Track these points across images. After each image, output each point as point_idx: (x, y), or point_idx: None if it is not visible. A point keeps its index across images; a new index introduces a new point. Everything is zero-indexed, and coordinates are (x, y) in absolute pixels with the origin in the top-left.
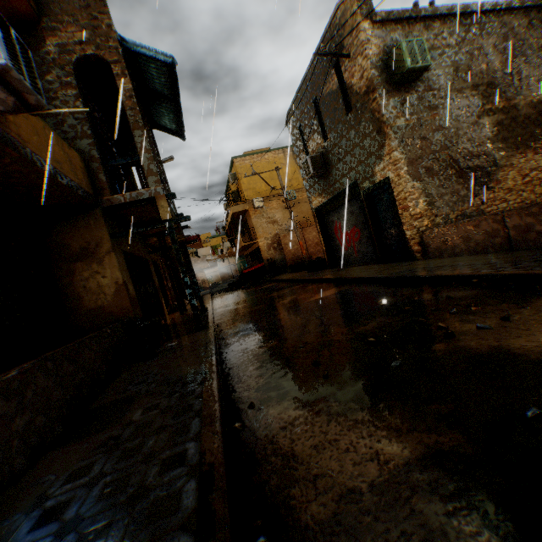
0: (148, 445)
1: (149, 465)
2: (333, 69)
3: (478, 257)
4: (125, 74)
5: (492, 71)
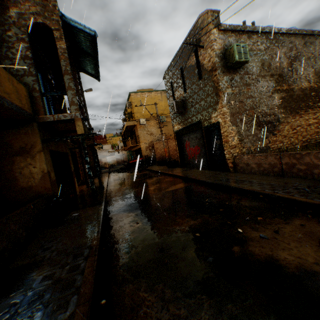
0: (37, 317)
1: None
2: (193, 52)
3: (264, 177)
4: (62, 38)
5: (282, 67)
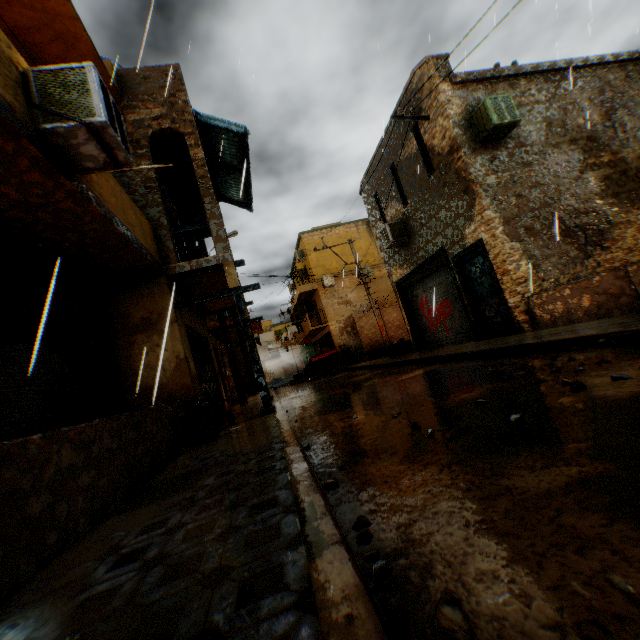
0: (230, 498)
1: (235, 511)
2: (411, 132)
3: (601, 320)
4: (198, 144)
5: (590, 124)
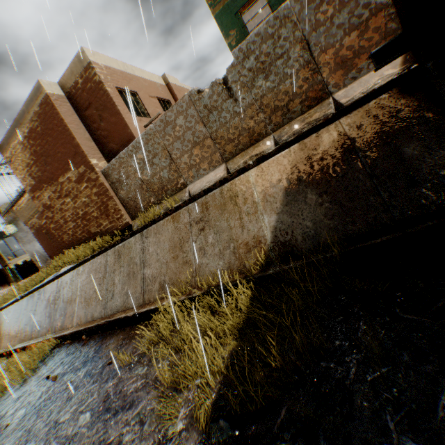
0: None
1: None
2: None
3: None
4: None
5: None
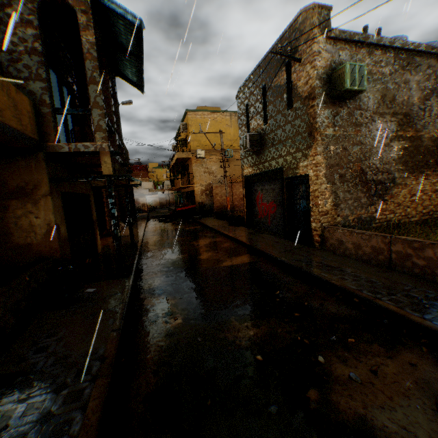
0: None
1: None
2: (284, 66)
3: (362, 266)
4: (90, 27)
5: (411, 104)
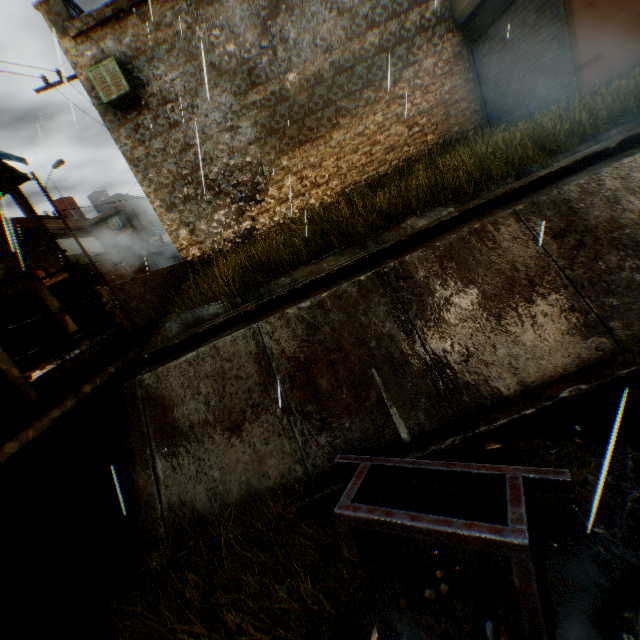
0: None
1: None
2: None
3: None
4: None
5: (245, 50)
